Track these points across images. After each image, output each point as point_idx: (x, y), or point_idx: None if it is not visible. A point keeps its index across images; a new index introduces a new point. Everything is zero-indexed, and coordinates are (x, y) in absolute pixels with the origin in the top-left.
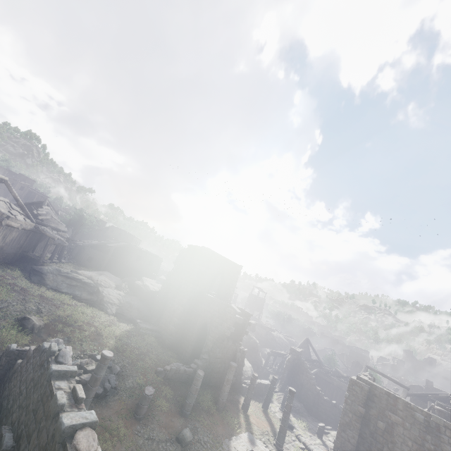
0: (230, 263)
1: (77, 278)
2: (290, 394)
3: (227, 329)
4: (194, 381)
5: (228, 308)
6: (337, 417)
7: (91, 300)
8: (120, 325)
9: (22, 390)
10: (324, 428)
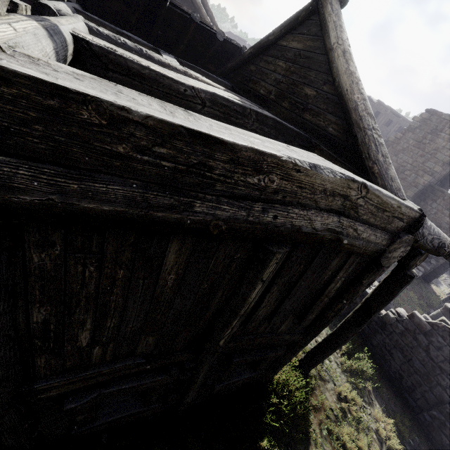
0: None
1: None
2: None
3: None
4: None
5: None
6: None
7: None
8: None
9: (448, 371)
10: None
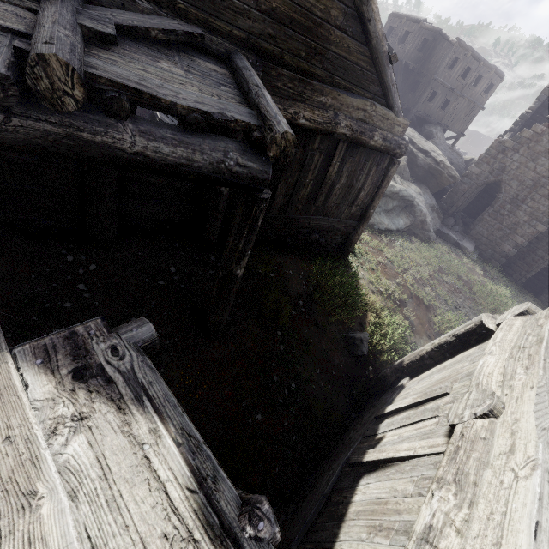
0: None
1: (393, 193)
2: None
3: None
4: None
5: None
6: None
7: (409, 225)
8: (470, 267)
9: None
10: None
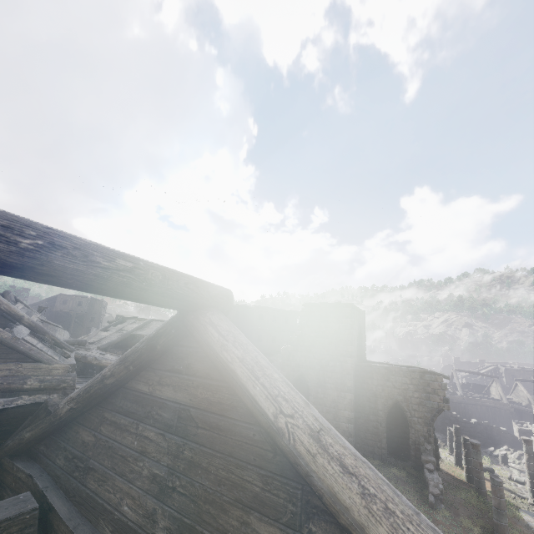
0: (361, 312)
1: None
2: (530, 445)
3: (444, 402)
4: (497, 494)
5: (428, 375)
6: (484, 434)
7: None
8: None
9: None
10: (507, 454)
